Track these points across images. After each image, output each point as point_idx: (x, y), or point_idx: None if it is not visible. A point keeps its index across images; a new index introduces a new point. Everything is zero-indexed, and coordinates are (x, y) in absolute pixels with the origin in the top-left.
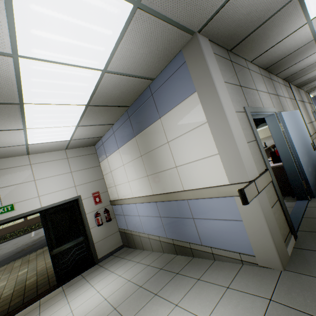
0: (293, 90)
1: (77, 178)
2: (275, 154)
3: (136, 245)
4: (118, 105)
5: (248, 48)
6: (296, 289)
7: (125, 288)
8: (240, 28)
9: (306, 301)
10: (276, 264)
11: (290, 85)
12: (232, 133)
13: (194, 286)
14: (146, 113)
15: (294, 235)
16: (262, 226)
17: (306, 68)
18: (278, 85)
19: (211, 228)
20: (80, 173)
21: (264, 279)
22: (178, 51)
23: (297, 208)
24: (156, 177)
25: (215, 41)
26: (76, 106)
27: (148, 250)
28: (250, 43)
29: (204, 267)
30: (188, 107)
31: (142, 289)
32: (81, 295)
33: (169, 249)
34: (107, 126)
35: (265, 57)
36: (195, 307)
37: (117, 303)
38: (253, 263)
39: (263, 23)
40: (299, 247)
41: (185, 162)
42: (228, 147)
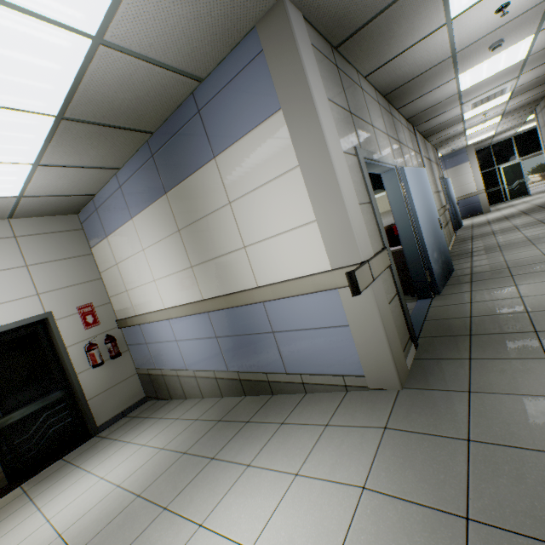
0: (418, 140)
1: (42, 279)
2: (392, 234)
3: (172, 393)
4: (130, 128)
5: (363, 49)
6: (417, 408)
7: (155, 461)
8: (354, 7)
9: (429, 421)
10: (392, 382)
11: (415, 130)
12: (339, 184)
13: (276, 433)
14: (187, 148)
15: (415, 343)
16: (376, 330)
17: (438, 105)
18: (400, 127)
19: (302, 345)
20: (48, 267)
21: (377, 405)
22: (250, 28)
23: (419, 309)
24: (209, 267)
25: (313, 23)
26: (32, 115)
27: (195, 398)
28: (366, 41)
29: (290, 406)
30: (267, 138)
31: (188, 456)
32: (67, 490)
33: (231, 389)
34: (106, 172)
35: (386, 72)
36: (279, 461)
37: (143, 486)
38: (361, 387)
39: (389, 8)
40: (421, 357)
41: (260, 237)
42: (331, 209)
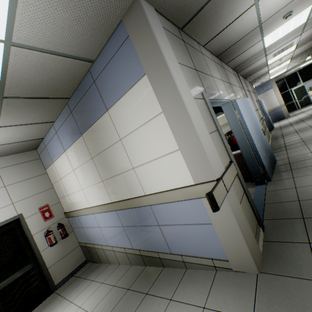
0: (241, 80)
1: (15, 193)
2: (233, 142)
3: (101, 259)
4: (53, 97)
5: (200, 28)
6: (277, 298)
7: None
8: None
9: None
10: (251, 267)
11: (238, 75)
12: (193, 123)
13: (166, 311)
14: (90, 106)
15: (262, 226)
16: (234, 229)
17: (251, 58)
18: (229, 74)
19: (179, 235)
20: (19, 185)
21: (241, 289)
22: (119, 22)
23: (258, 194)
24: (113, 181)
25: (163, 13)
26: None
27: (115, 264)
28: (201, 22)
29: (175, 281)
30: (139, 94)
31: None
32: None
33: (136, 260)
34: (46, 125)
35: (217, 41)
36: None
37: None
38: (227, 268)
39: None
40: (268, 239)
41: (143, 162)
42: (189, 141)
